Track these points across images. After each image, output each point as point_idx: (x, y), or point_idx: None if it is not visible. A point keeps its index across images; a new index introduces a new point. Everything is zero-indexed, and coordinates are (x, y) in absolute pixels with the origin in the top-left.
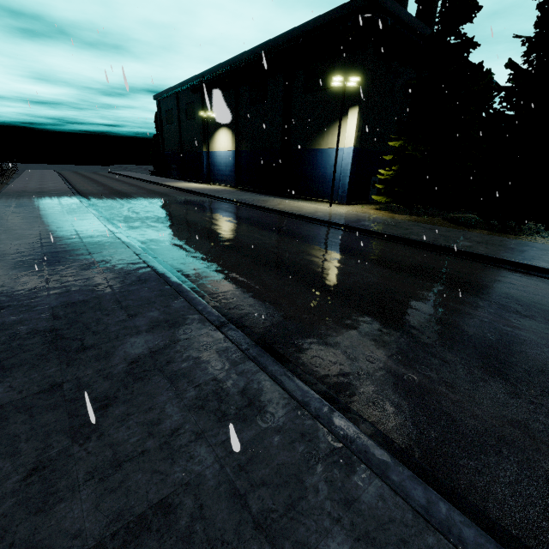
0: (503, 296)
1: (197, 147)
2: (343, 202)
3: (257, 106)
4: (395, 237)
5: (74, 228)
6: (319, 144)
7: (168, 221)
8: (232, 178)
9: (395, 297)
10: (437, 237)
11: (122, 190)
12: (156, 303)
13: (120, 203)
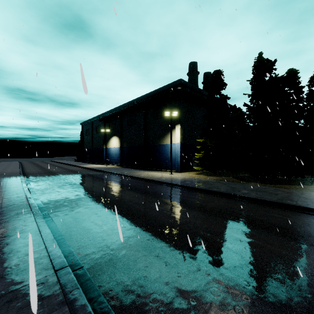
0: (268, 226)
1: (101, 146)
2: (178, 171)
3: (131, 126)
4: (204, 190)
5: (2, 196)
6: (163, 142)
7: (70, 188)
8: (118, 161)
9: (198, 232)
10: (228, 188)
11: (52, 170)
12: (21, 252)
13: (46, 178)
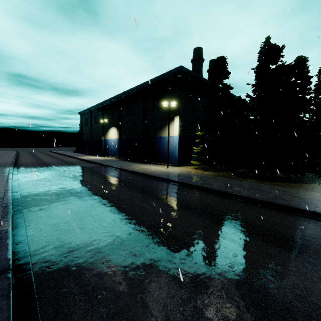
0: (251, 227)
1: (99, 137)
2: (176, 165)
3: (130, 116)
4: (195, 186)
5: None
6: (161, 134)
7: (57, 180)
8: (117, 153)
9: (173, 232)
10: (221, 185)
11: (47, 161)
12: None
13: (36, 169)
